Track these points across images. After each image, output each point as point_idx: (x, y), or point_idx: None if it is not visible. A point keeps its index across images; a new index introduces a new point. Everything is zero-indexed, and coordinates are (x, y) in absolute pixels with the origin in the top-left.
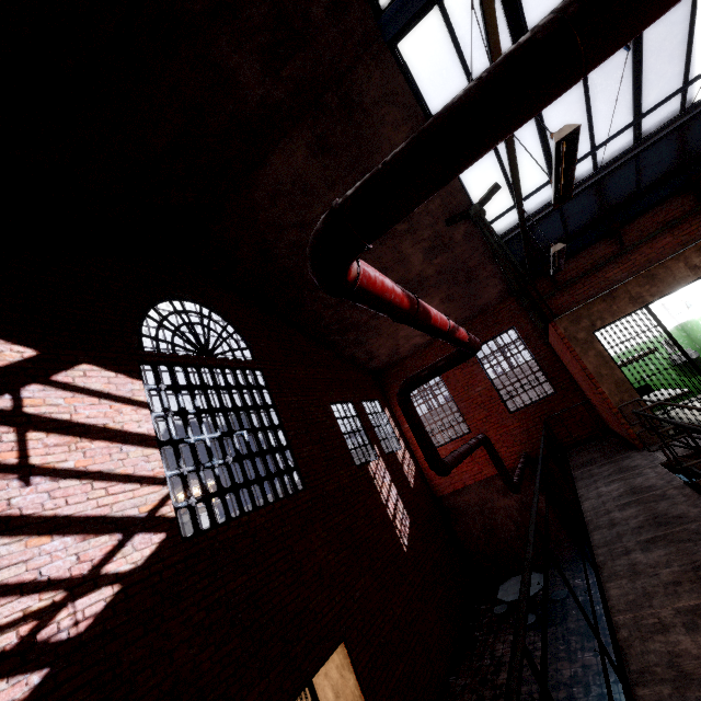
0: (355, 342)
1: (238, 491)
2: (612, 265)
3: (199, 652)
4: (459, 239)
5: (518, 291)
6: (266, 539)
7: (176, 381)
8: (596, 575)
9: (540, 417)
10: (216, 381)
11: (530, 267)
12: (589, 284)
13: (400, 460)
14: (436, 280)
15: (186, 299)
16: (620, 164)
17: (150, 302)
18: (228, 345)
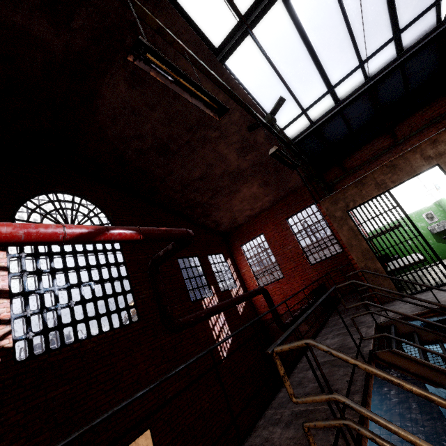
0: (203, 214)
1: (75, 325)
2: (388, 155)
3: (10, 443)
4: (262, 141)
5: (316, 177)
6: (93, 358)
7: (38, 250)
8: (239, 444)
9: (331, 269)
10: (74, 248)
11: (305, 161)
12: (370, 170)
13: (233, 295)
14: (252, 171)
15: (61, 192)
16: (385, 74)
17: (28, 196)
18: (92, 222)
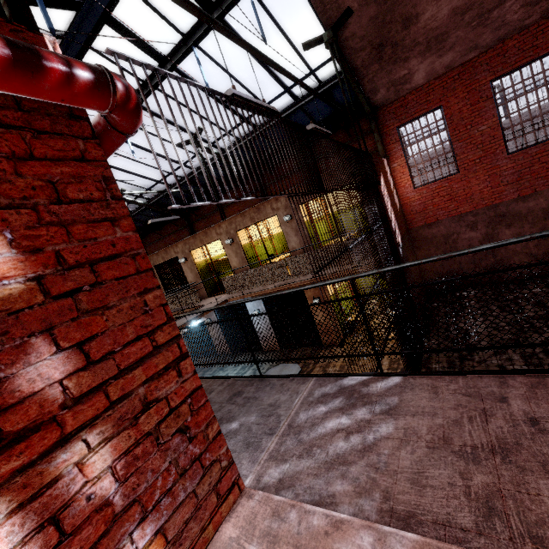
0: None
1: None
2: (161, 242)
3: None
4: None
5: None
6: None
7: None
8: None
9: None
10: None
11: None
12: (156, 246)
13: None
14: None
15: None
16: None
17: None
18: None
